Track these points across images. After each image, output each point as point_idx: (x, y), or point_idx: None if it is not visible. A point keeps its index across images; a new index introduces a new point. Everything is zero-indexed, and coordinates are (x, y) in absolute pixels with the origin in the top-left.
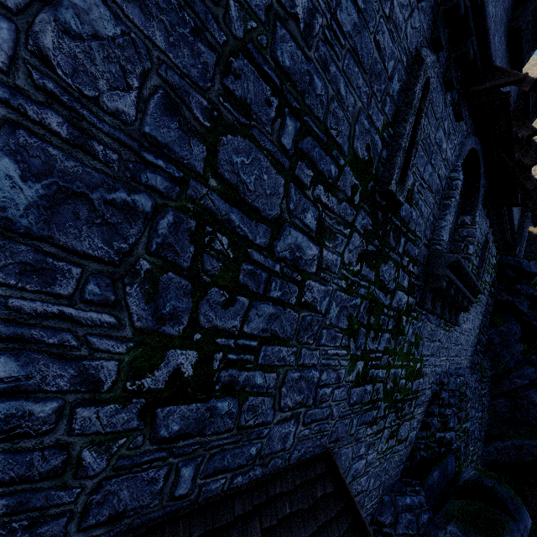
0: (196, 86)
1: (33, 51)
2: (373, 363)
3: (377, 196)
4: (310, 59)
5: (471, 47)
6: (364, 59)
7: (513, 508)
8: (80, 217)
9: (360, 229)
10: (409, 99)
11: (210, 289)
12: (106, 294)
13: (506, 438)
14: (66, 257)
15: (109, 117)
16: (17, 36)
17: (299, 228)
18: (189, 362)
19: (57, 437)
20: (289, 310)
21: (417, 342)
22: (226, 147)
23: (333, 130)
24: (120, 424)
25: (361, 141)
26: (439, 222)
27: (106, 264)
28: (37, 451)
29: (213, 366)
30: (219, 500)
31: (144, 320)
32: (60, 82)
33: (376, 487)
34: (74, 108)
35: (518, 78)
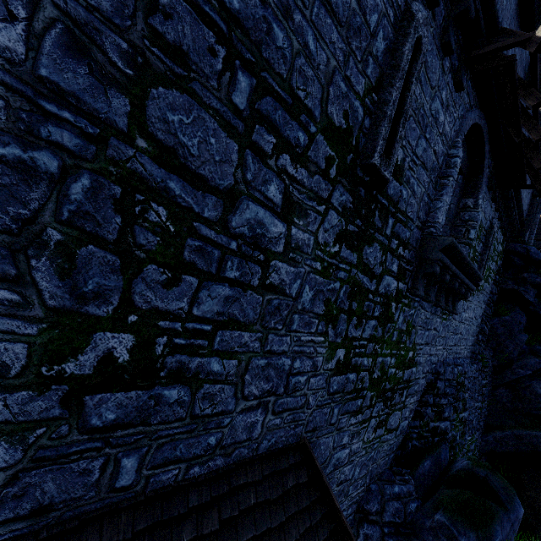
0: (111, 23)
1: None
2: (357, 351)
3: (359, 171)
4: (267, 2)
5: (472, 3)
6: (339, 10)
7: (505, 498)
8: None
9: (338, 206)
10: (396, 61)
11: (146, 266)
12: (4, 268)
13: (506, 428)
14: None
15: None
16: None
17: (260, 202)
18: (123, 346)
19: None
20: (250, 292)
21: (409, 330)
22: (157, 101)
23: (300, 91)
24: (37, 413)
25: (337, 106)
26: (434, 203)
27: (1, 233)
28: None
29: (156, 351)
30: (172, 491)
31: (59, 298)
32: None
33: (362, 475)
34: None
35: (523, 38)
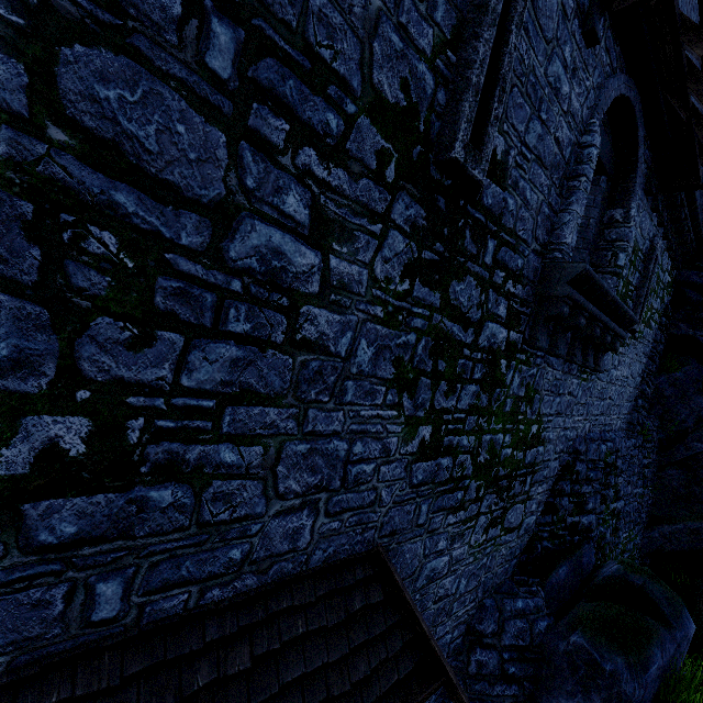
0: None
1: None
2: (451, 428)
3: (434, 171)
4: None
5: None
6: None
7: (670, 612)
8: None
9: (403, 225)
10: None
11: (93, 319)
12: None
13: (677, 520)
14: None
15: None
16: None
17: (274, 221)
18: (74, 433)
19: None
20: (272, 351)
21: (530, 397)
22: (74, 68)
23: (324, 48)
24: None
25: (388, 72)
26: (560, 217)
27: None
28: None
29: (128, 438)
30: (180, 622)
31: None
32: None
33: (471, 588)
34: None
35: None
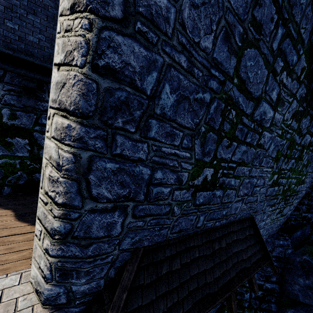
0: (239, 20)
1: (180, 22)
2: (282, 176)
3: None
4: None
5: None
6: None
7: None
8: (185, 109)
9: (298, 97)
10: None
11: (223, 139)
12: (189, 144)
13: None
14: (179, 128)
15: (201, 52)
16: (175, 15)
17: (267, 101)
18: (210, 173)
19: (168, 201)
20: (252, 148)
21: (307, 164)
22: (245, 57)
23: (302, 29)
24: (185, 198)
25: None
26: None
27: (190, 130)
28: (163, 205)
29: (217, 175)
30: (210, 230)
31: (199, 155)
32: (187, 37)
33: (265, 234)
34: (190, 51)
35: None
